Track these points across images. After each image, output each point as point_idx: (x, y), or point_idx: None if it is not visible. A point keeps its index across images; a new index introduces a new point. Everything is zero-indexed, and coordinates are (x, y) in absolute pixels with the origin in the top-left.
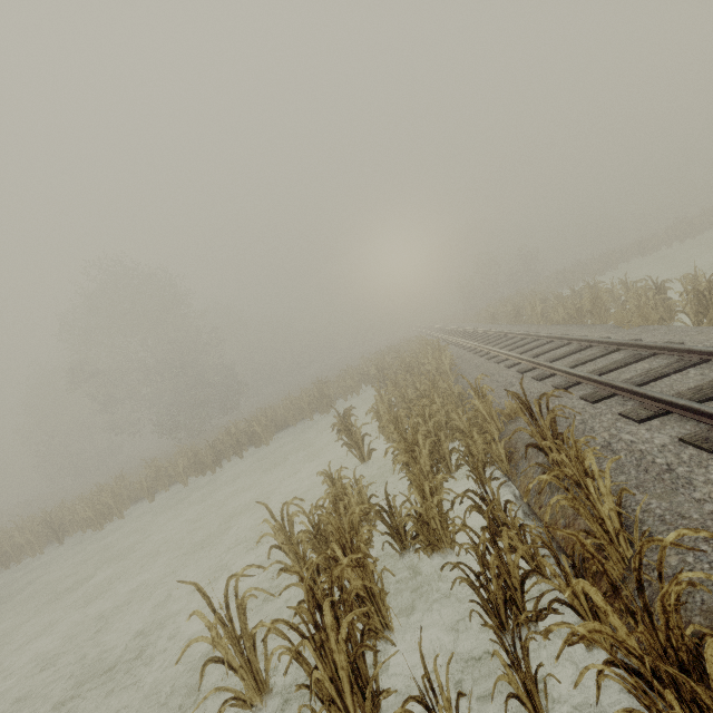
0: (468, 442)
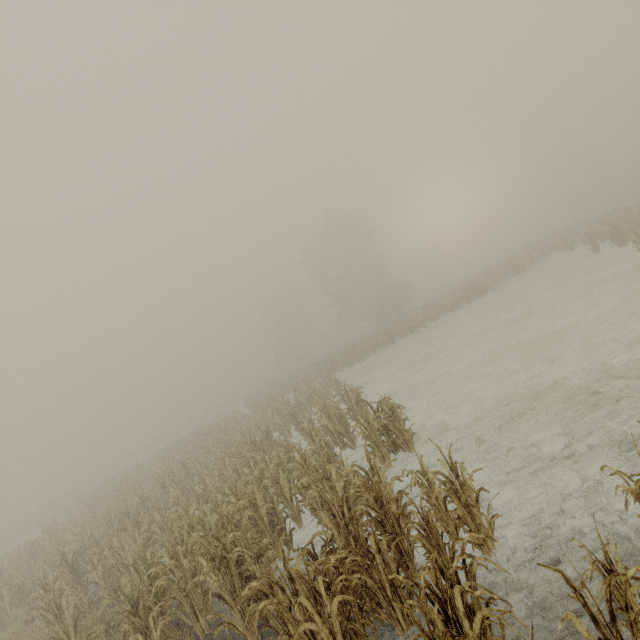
0: None
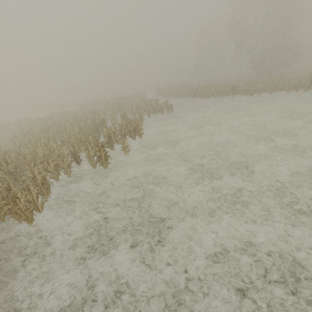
0: None
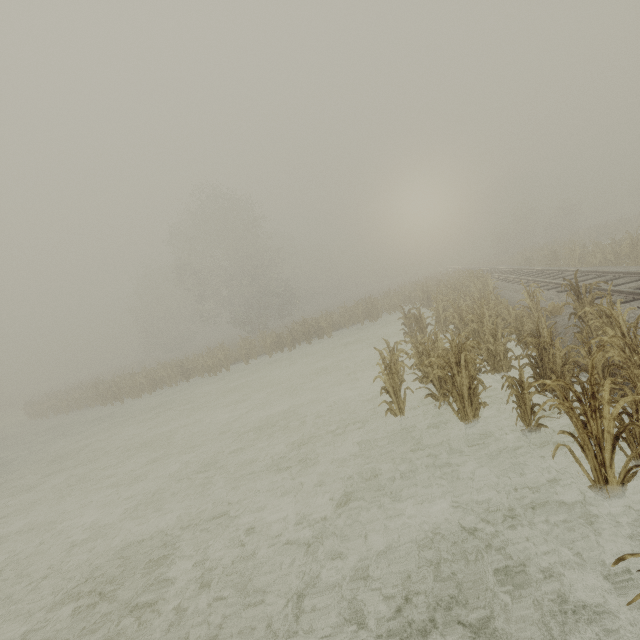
0: (518, 325)
